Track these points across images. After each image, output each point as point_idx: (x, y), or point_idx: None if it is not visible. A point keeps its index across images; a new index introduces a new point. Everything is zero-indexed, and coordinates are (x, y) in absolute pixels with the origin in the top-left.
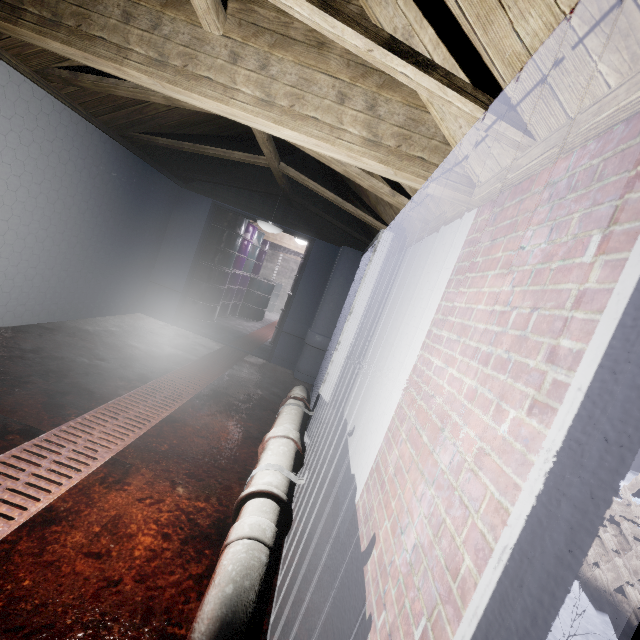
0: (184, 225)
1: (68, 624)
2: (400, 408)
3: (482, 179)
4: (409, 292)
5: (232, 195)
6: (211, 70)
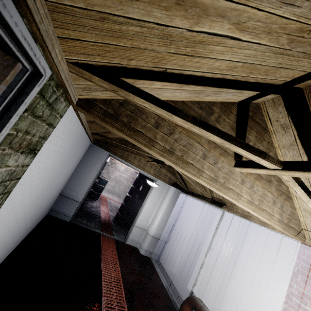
0: (89, 163)
1: None
2: None
3: None
4: (242, 246)
5: (119, 151)
6: (234, 186)
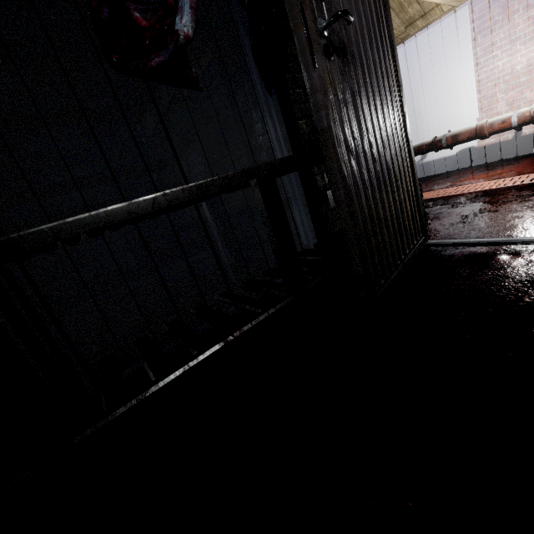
0: None
1: None
2: (483, 97)
3: None
4: (414, 76)
5: None
6: None
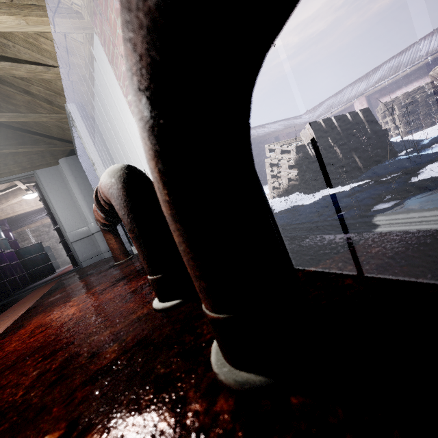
0: None
1: (52, 339)
2: None
3: (79, 3)
4: (112, 123)
5: None
6: None
